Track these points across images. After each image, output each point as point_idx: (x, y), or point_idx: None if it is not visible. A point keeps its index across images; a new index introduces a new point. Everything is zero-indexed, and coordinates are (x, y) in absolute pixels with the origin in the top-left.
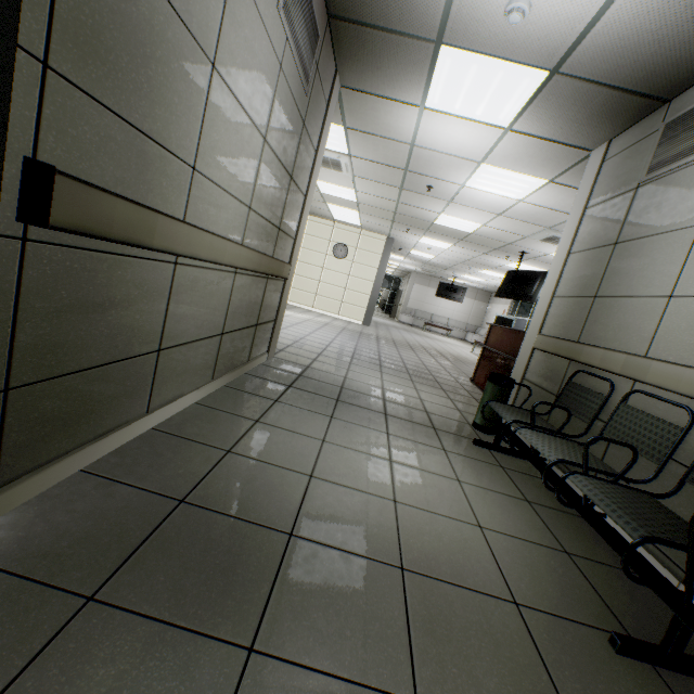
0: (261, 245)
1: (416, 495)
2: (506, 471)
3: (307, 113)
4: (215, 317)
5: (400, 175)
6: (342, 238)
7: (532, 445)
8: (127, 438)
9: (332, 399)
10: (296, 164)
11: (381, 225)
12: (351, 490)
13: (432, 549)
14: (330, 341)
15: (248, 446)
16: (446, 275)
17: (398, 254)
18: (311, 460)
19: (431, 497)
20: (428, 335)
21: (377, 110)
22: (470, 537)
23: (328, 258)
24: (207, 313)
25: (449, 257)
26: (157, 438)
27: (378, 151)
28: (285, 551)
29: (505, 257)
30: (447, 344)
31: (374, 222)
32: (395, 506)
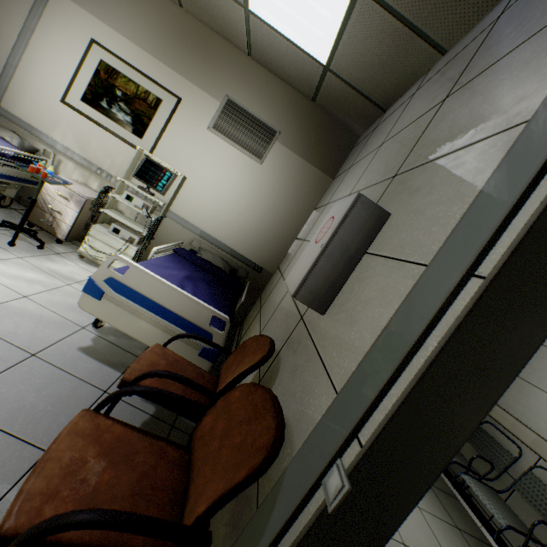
0: None
1: (409, 532)
2: (432, 487)
3: None
4: None
5: None
6: None
7: (480, 498)
8: None
9: None
10: None
11: None
12: None
13: None
14: None
15: None
16: None
17: None
18: None
19: (417, 534)
20: None
21: None
22: None
23: None
24: None
25: None
26: None
27: None
28: None
29: None
30: None
31: None
32: None
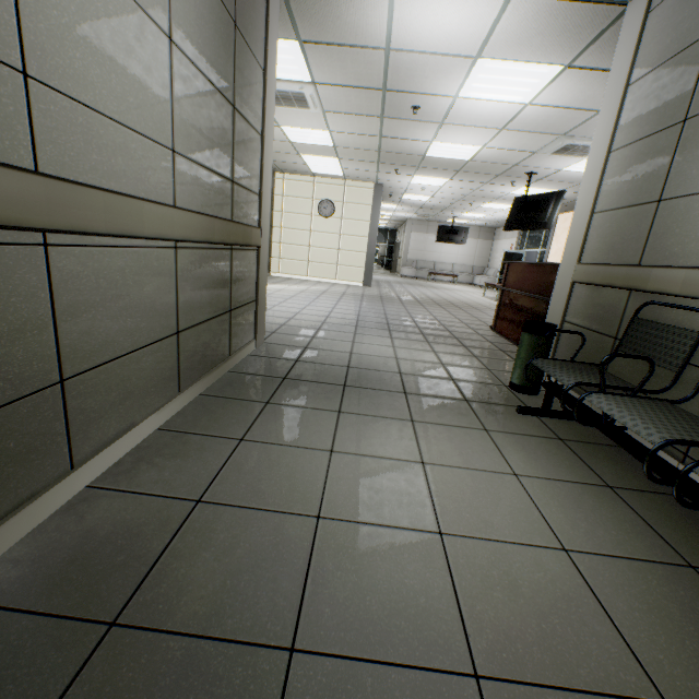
0: (209, 206)
1: (467, 513)
2: (568, 444)
3: (236, 8)
4: (157, 313)
5: (378, 98)
6: (325, 193)
7: (616, 418)
8: (40, 516)
9: (338, 386)
10: (237, 87)
11: (365, 170)
12: (377, 529)
13: (511, 616)
14: (329, 311)
15: (228, 484)
16: (444, 218)
17: (389, 202)
18: (317, 488)
19: (486, 512)
20: (434, 285)
21: (335, 2)
22: (557, 575)
23: (314, 219)
24: (141, 311)
25: (446, 195)
26: (92, 503)
27: (347, 68)
28: (283, 694)
29: (510, 183)
30: (455, 291)
31: (358, 169)
32: (442, 544)
